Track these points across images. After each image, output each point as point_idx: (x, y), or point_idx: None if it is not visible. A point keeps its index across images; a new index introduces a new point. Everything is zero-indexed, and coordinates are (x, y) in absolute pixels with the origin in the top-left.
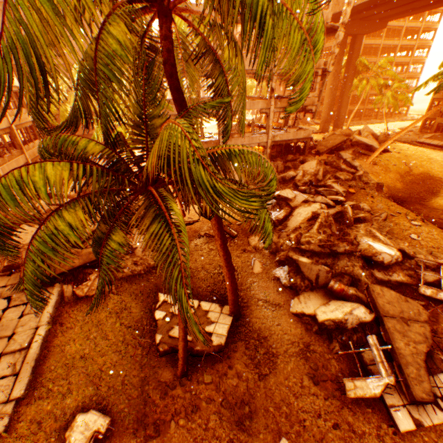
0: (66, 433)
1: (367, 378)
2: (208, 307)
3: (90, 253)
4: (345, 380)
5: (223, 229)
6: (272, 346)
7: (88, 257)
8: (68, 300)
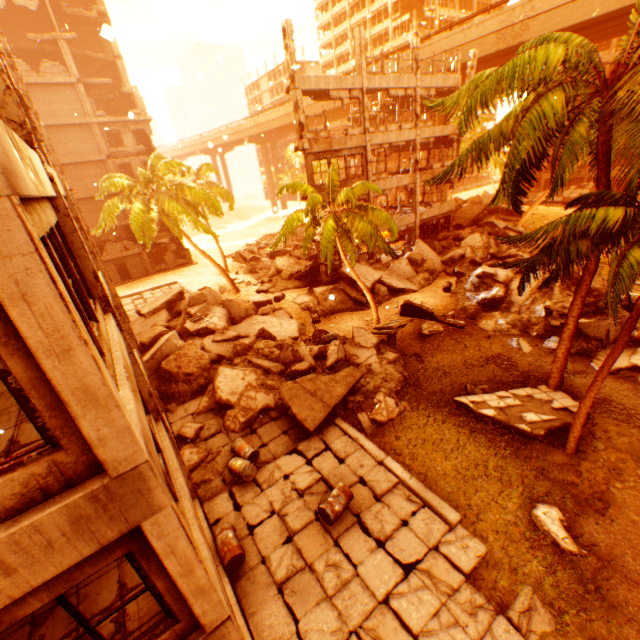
0: (544, 527)
1: None
2: (524, 392)
3: (345, 377)
4: None
5: (445, 322)
6: (620, 403)
7: (347, 382)
8: (369, 432)
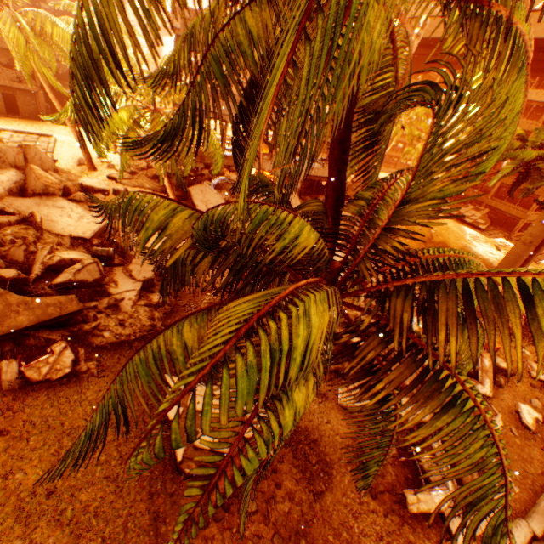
0: None
1: (431, 491)
2: None
3: (48, 306)
4: (407, 492)
5: None
6: (324, 452)
7: (44, 313)
8: (8, 387)
